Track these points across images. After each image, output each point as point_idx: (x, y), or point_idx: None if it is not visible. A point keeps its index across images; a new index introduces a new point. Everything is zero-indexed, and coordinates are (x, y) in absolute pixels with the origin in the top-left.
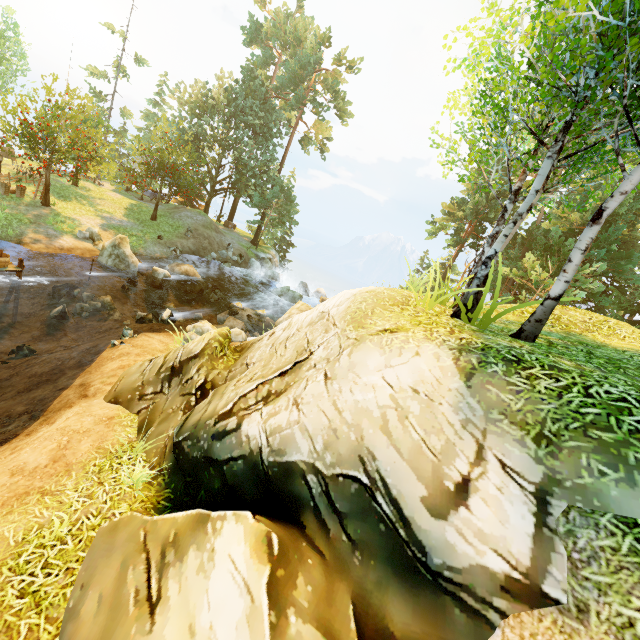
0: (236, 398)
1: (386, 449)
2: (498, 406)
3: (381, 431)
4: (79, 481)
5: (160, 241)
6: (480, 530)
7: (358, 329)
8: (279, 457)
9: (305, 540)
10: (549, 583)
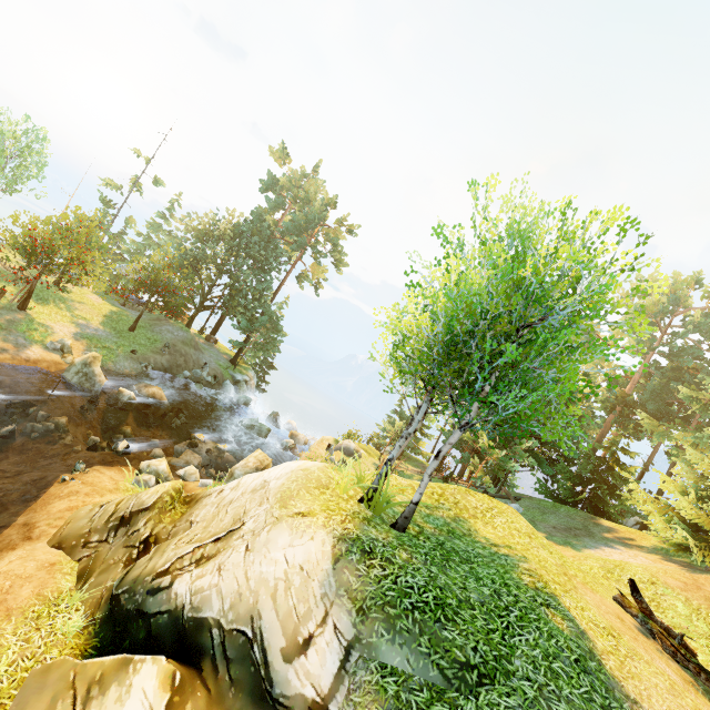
0: (174, 558)
1: (270, 611)
2: (346, 585)
3: (271, 597)
4: (18, 626)
5: (133, 355)
6: (308, 671)
7: (282, 508)
8: (196, 613)
9: (200, 679)
10: (333, 703)
